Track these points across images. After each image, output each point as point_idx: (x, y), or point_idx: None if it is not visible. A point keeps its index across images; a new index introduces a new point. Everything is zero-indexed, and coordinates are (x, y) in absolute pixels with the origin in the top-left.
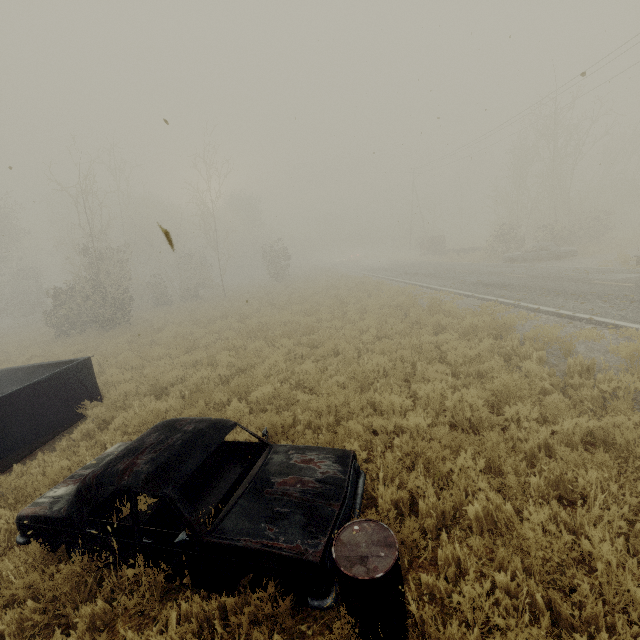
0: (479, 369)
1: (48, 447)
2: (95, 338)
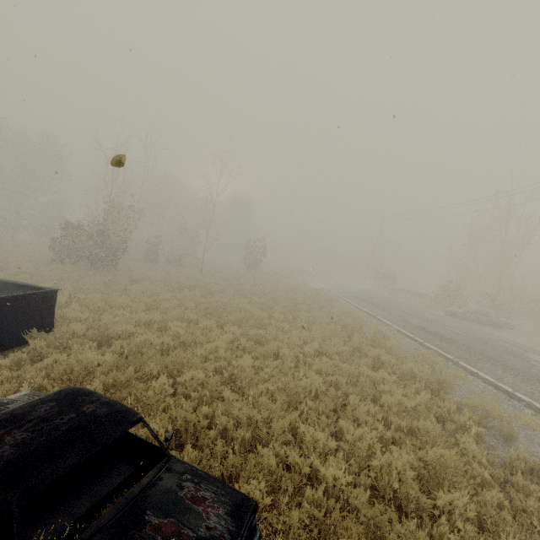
0: (412, 424)
1: None
2: (81, 272)
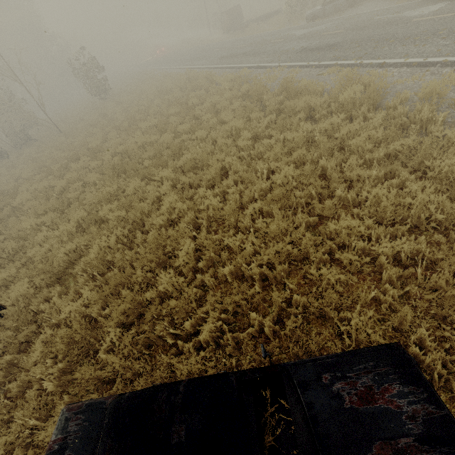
0: (387, 150)
1: None
2: None
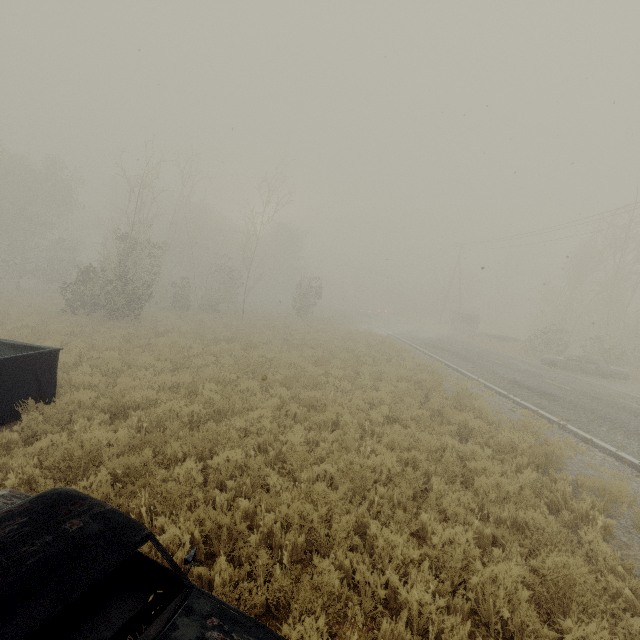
0: (516, 516)
1: None
2: (95, 324)
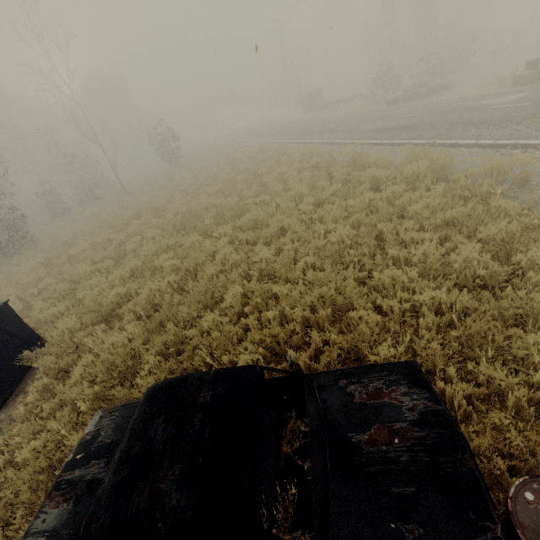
0: (445, 217)
1: (3, 416)
2: (1, 268)
